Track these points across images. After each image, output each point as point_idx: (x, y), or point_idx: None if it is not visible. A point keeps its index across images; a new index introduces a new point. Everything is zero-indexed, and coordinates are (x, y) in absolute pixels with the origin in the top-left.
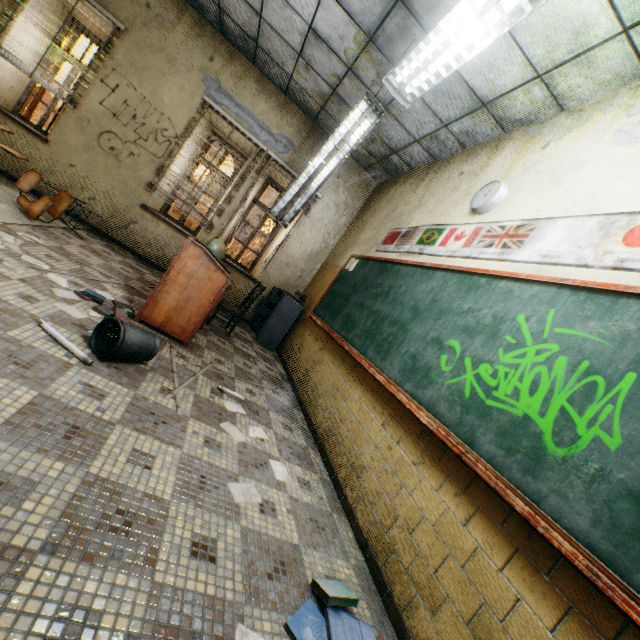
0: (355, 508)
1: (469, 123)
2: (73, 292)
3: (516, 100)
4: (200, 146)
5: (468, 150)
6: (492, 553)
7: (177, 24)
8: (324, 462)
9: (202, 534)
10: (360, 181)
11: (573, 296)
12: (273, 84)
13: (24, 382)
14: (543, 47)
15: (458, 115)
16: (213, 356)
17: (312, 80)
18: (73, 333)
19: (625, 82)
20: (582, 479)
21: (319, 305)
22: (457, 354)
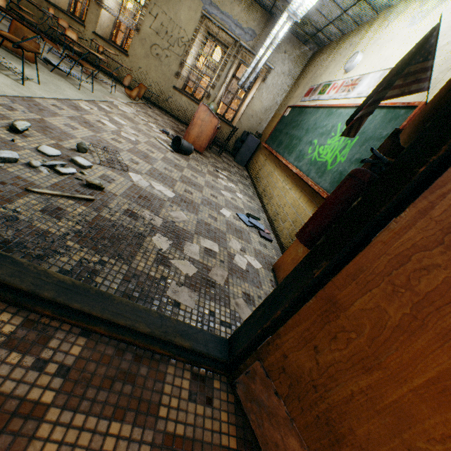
0: (268, 210)
1: (357, 9)
2: (158, 130)
3: None
4: (201, 44)
5: (359, 27)
6: (303, 203)
7: None
8: (260, 201)
9: (213, 194)
10: (300, 53)
11: None
12: None
13: (160, 152)
14: None
15: (350, 5)
16: (213, 161)
17: None
18: (165, 143)
19: None
20: (331, 173)
21: (268, 138)
22: (315, 145)
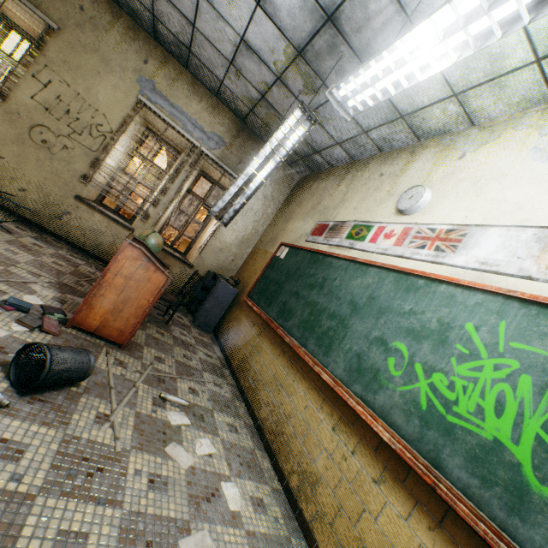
0: (313, 527)
1: (387, 131)
2: None
3: (432, 114)
4: (135, 140)
5: (385, 154)
6: None
7: (111, 27)
8: (273, 465)
9: None
10: (285, 175)
11: (523, 309)
12: (205, 87)
13: None
14: (461, 70)
15: (377, 124)
16: (153, 354)
17: (242, 86)
18: None
19: (532, 104)
20: None
21: (253, 289)
22: (405, 358)
